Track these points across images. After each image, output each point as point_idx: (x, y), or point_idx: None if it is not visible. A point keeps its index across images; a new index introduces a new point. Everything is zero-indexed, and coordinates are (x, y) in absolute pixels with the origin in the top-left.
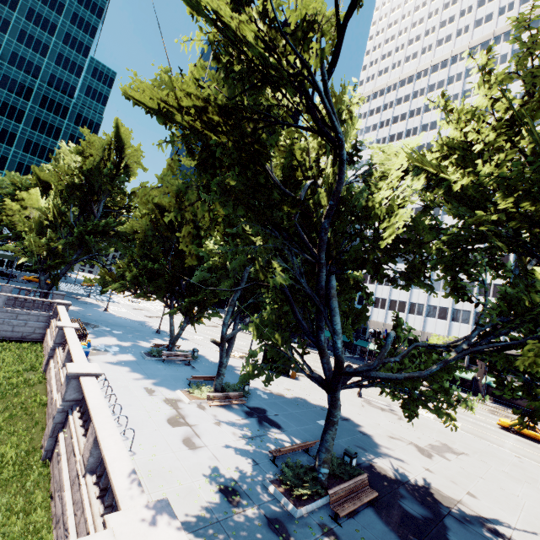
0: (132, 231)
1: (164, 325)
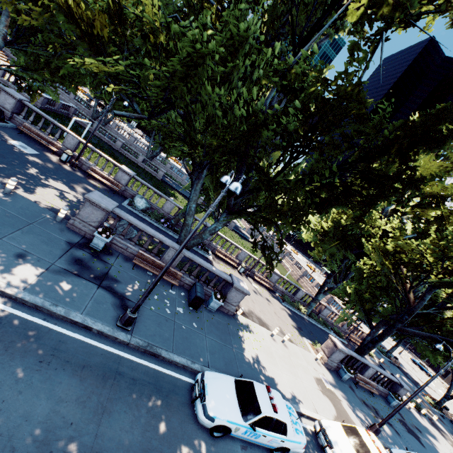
0: None
1: None
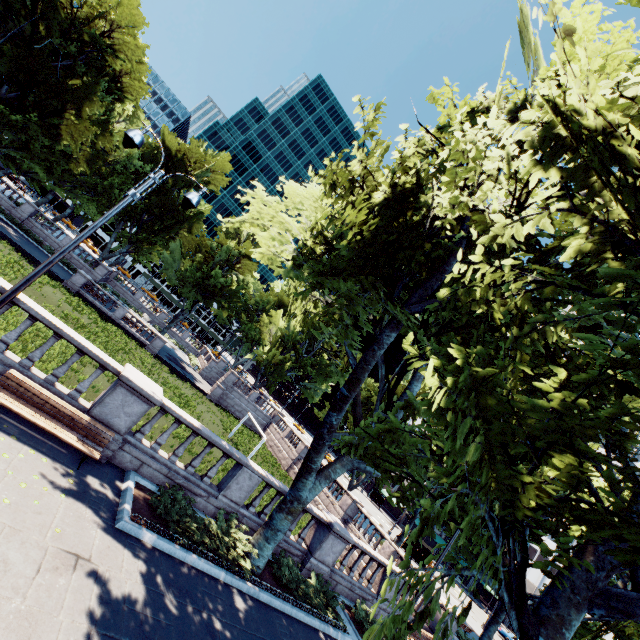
0: (364, 396)
1: None
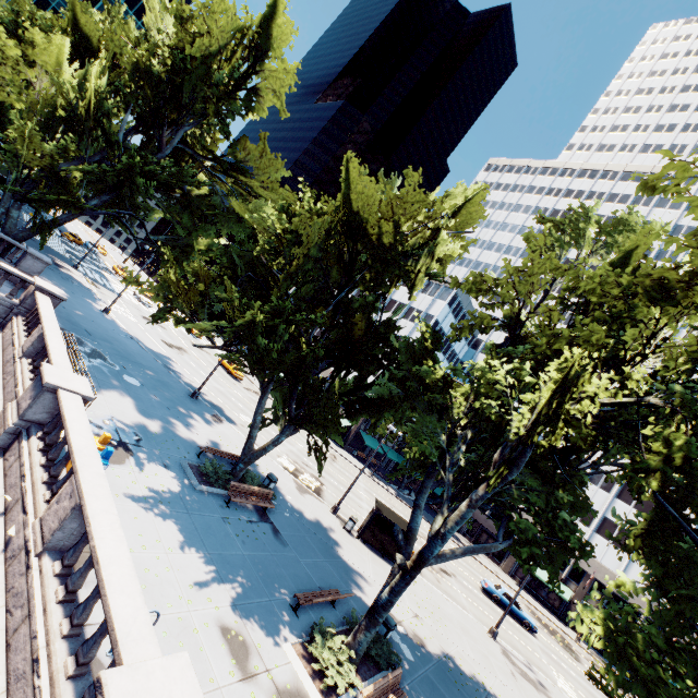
0: (270, 228)
1: (195, 373)
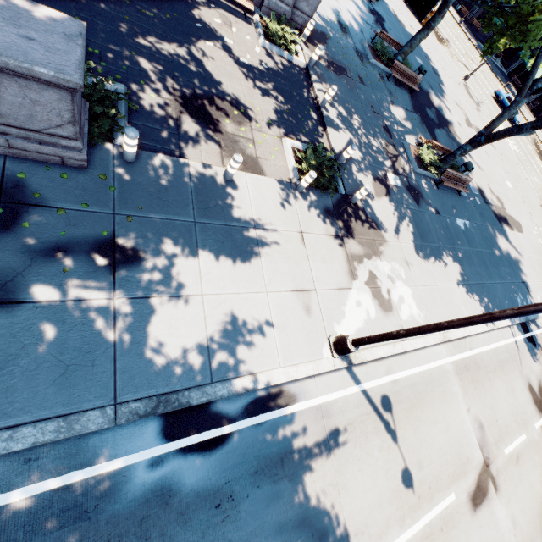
0: None
1: None
